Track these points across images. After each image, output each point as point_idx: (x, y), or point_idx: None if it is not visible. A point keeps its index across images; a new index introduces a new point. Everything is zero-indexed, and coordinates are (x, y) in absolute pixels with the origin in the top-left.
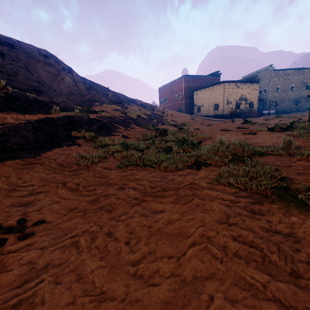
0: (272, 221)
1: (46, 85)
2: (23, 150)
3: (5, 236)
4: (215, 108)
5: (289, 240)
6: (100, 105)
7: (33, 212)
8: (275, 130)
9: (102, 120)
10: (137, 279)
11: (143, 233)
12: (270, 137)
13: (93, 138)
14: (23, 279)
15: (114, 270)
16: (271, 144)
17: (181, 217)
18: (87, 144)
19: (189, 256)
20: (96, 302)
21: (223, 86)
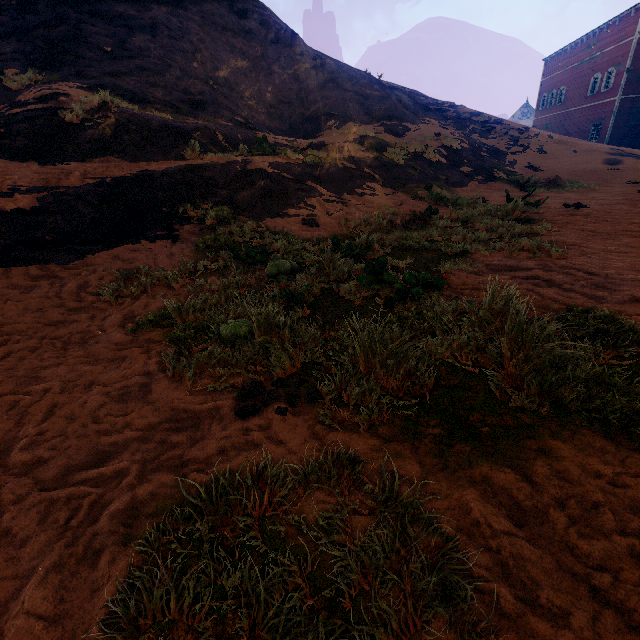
0: None
1: (228, 85)
2: (58, 246)
3: None
4: None
5: None
6: (337, 128)
7: None
8: None
9: (277, 175)
10: None
11: None
12: None
13: (222, 222)
14: None
15: None
16: None
17: None
18: (193, 239)
19: None
20: None
21: None
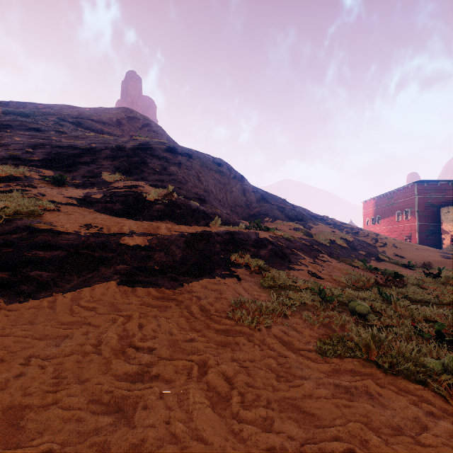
0: None
1: (213, 194)
2: (163, 274)
3: None
4: None
5: None
6: (271, 222)
7: None
8: None
9: (276, 242)
10: None
11: None
12: None
13: (261, 269)
14: None
15: None
16: None
17: None
18: (250, 279)
19: None
20: None
21: None
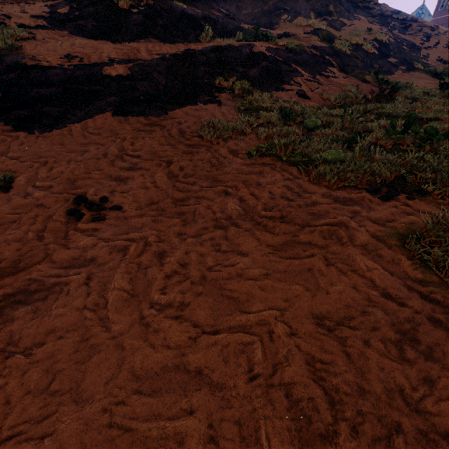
0: (437, 384)
1: None
2: (149, 104)
3: (85, 211)
4: None
5: (430, 445)
6: (290, 21)
7: (118, 193)
8: None
9: (272, 57)
10: (143, 326)
11: (194, 273)
12: None
13: (245, 93)
14: (71, 263)
15: (132, 301)
16: None
17: (261, 278)
18: (231, 103)
19: (214, 341)
20: (96, 322)
21: None
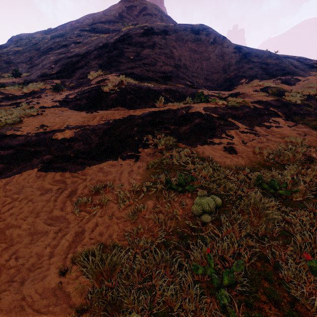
0: None
1: (185, 67)
2: (75, 160)
3: None
4: None
5: None
6: (246, 83)
7: None
8: None
9: (208, 115)
10: None
11: None
12: None
13: (168, 148)
14: None
15: None
16: None
17: None
18: (147, 159)
19: None
20: None
21: None
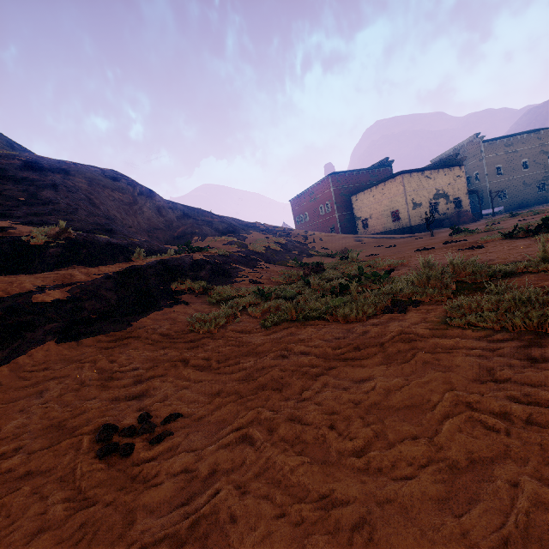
0: None
1: (118, 220)
2: (104, 321)
3: (128, 441)
4: (394, 218)
5: None
6: (202, 240)
7: (156, 404)
8: (516, 235)
9: (213, 261)
10: (373, 474)
11: (352, 411)
12: (512, 248)
13: (205, 290)
14: (185, 494)
15: (328, 466)
16: (518, 257)
17: (406, 382)
18: (198, 300)
19: (448, 433)
20: (320, 509)
21: (400, 180)
